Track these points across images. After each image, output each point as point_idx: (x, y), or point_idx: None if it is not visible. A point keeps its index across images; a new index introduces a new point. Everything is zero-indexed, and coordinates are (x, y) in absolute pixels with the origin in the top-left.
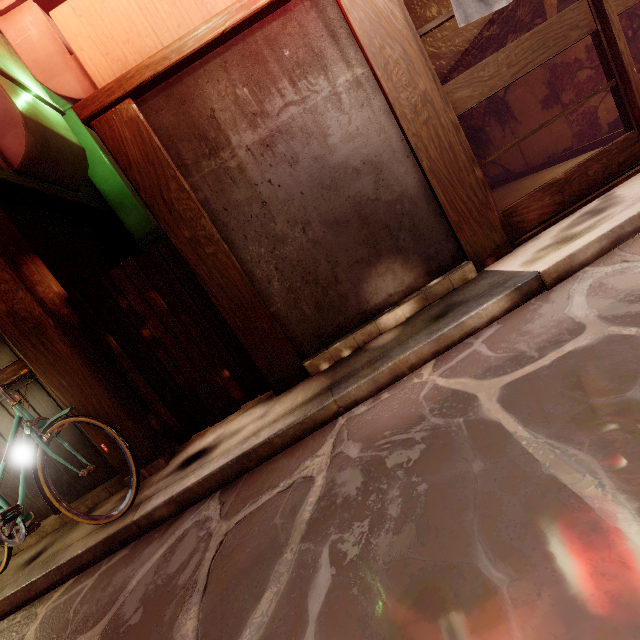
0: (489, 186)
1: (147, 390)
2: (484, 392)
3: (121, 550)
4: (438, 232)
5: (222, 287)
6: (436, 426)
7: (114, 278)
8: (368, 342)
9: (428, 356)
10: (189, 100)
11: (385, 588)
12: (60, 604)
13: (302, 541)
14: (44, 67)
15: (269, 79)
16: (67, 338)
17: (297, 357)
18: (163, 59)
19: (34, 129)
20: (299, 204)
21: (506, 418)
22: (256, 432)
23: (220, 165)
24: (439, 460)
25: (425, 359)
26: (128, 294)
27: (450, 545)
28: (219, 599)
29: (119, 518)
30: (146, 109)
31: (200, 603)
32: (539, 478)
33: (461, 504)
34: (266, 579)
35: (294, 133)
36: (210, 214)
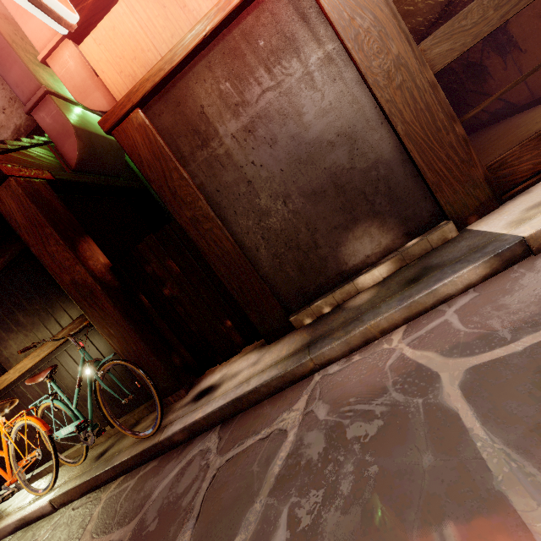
0: (488, 122)
1: (171, 335)
2: (447, 373)
3: (153, 461)
4: (415, 194)
5: (219, 256)
6: (396, 402)
7: (141, 250)
8: (347, 300)
9: (399, 321)
10: (183, 101)
11: None
12: (114, 495)
13: (269, 495)
14: (81, 90)
15: (247, 70)
16: (111, 299)
17: (284, 313)
18: (159, 71)
19: (83, 136)
20: (279, 180)
21: (465, 409)
22: (248, 379)
23: (211, 153)
24: (393, 442)
25: (396, 324)
26: (151, 262)
27: None
28: (205, 530)
29: (151, 436)
30: (151, 114)
31: (193, 529)
32: (488, 493)
33: (405, 500)
34: (239, 524)
35: (272, 116)
36: (206, 196)
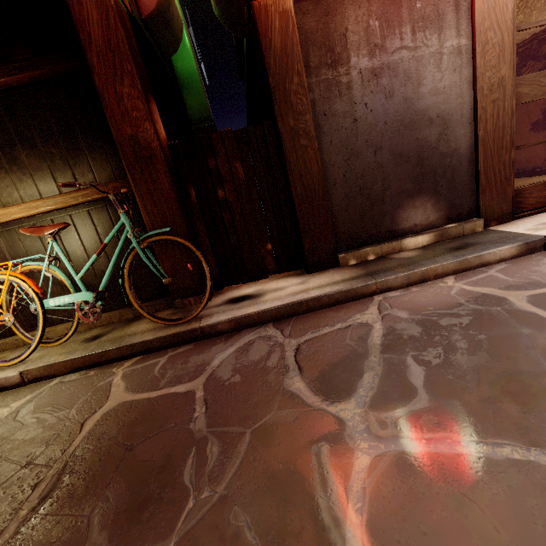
0: None
1: (205, 239)
2: (512, 297)
3: (183, 346)
4: (467, 189)
5: (301, 175)
6: (477, 309)
7: (213, 140)
8: (390, 254)
9: (450, 271)
10: (332, 14)
11: (477, 377)
12: (138, 368)
13: (383, 353)
14: None
15: (397, 21)
16: (170, 174)
17: (334, 249)
18: None
19: None
20: (380, 131)
21: (540, 311)
22: (304, 291)
23: (335, 77)
24: (490, 325)
25: (447, 273)
26: (219, 157)
27: (522, 363)
28: (319, 374)
29: (182, 323)
30: (296, 8)
31: (301, 375)
32: None
33: (522, 346)
34: (360, 368)
35: (398, 73)
36: (312, 114)
